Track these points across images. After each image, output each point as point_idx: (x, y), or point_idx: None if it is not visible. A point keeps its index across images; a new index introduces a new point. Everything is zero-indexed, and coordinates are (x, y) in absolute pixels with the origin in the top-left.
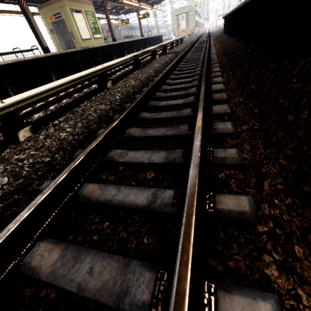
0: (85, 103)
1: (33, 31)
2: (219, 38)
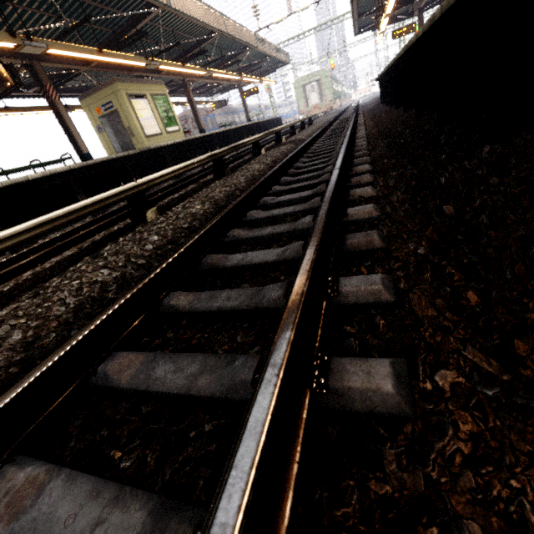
0: (81, 263)
1: (66, 133)
2: (373, 111)
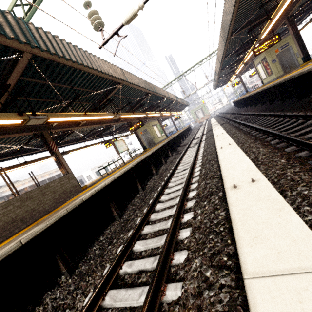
0: None
1: (138, 140)
2: (240, 111)
